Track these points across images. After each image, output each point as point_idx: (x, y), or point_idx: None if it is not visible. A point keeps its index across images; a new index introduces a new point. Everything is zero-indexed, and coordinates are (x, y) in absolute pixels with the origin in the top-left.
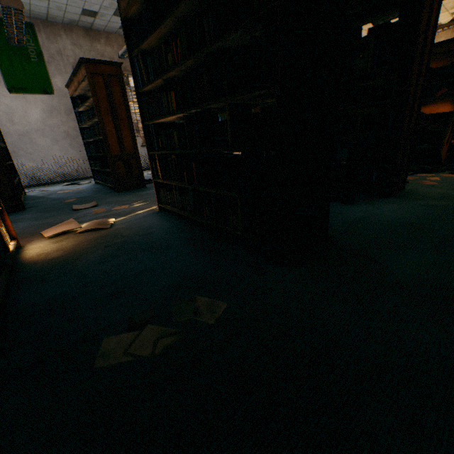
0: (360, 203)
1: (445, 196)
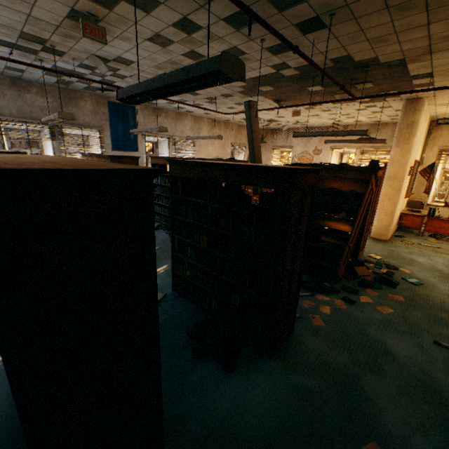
0: (239, 371)
1: (319, 361)
